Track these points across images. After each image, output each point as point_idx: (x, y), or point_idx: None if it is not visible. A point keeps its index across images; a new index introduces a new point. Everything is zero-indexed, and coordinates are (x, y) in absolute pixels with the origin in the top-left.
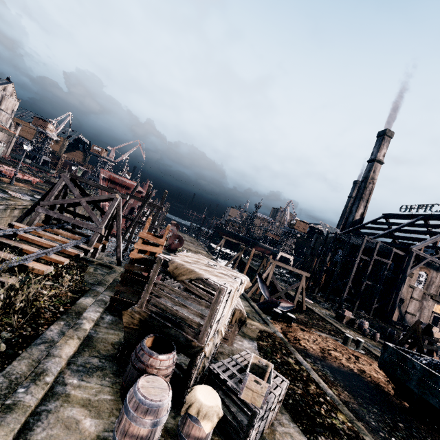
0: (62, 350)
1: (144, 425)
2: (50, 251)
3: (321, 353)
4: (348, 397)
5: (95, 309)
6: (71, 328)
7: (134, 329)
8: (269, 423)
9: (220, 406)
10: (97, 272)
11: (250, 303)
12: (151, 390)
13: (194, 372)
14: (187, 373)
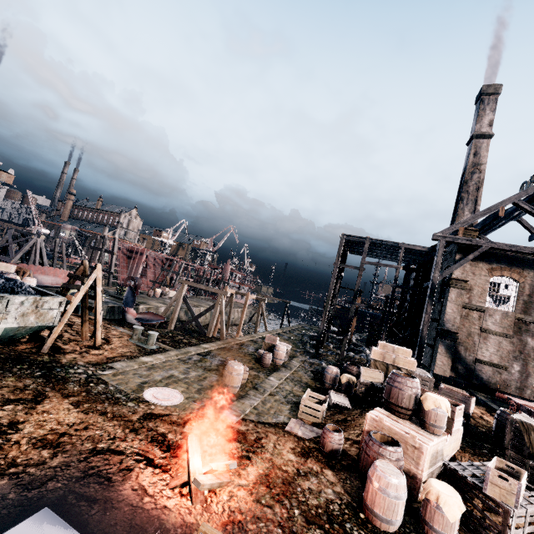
0: None
1: None
2: None
3: None
4: None
5: None
6: None
7: None
8: None
9: None
10: None
11: None
12: None
13: None
14: None
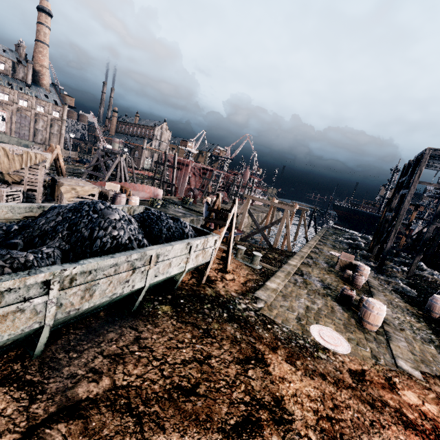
0: None
1: None
2: None
3: None
4: None
5: None
6: None
7: None
8: None
9: None
10: None
11: None
12: None
13: None
14: None
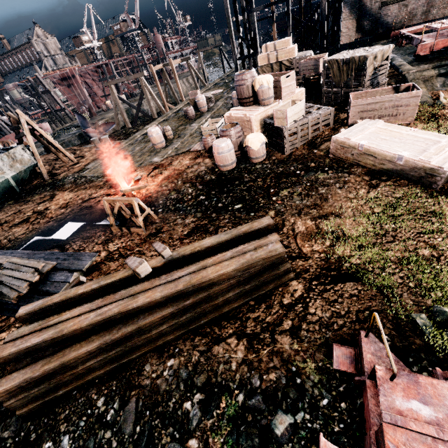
0: None
1: None
2: None
3: None
4: None
5: None
6: None
7: None
8: None
9: None
10: None
11: None
12: None
13: None
14: None
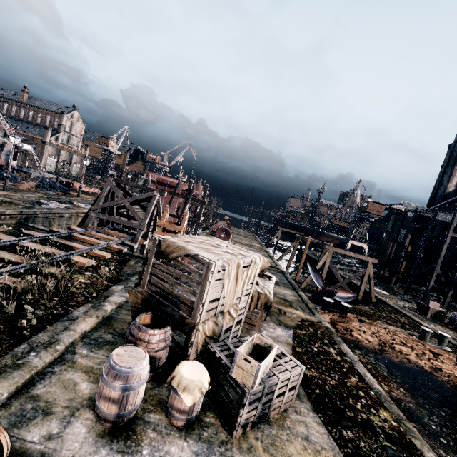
0: (78, 325)
1: (114, 388)
2: (95, 248)
3: (379, 346)
4: (403, 395)
5: (120, 294)
6: (93, 308)
7: (139, 308)
8: (280, 408)
9: (203, 381)
10: (137, 265)
11: (298, 293)
12: (125, 358)
13: (191, 350)
14: (184, 350)
